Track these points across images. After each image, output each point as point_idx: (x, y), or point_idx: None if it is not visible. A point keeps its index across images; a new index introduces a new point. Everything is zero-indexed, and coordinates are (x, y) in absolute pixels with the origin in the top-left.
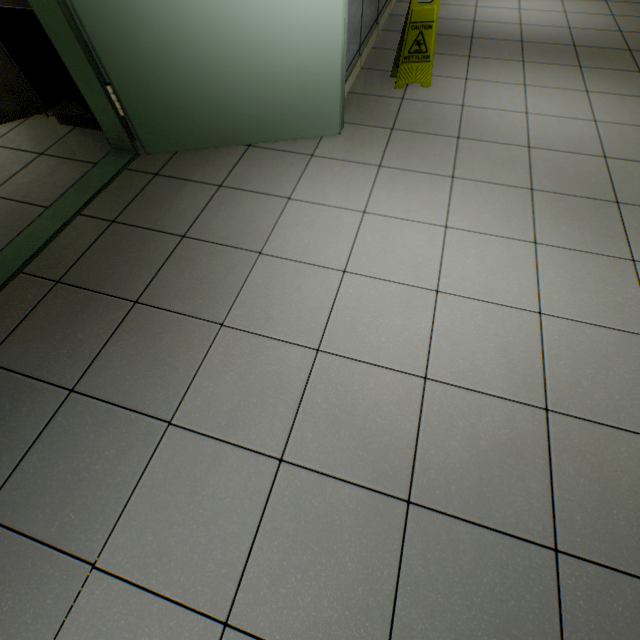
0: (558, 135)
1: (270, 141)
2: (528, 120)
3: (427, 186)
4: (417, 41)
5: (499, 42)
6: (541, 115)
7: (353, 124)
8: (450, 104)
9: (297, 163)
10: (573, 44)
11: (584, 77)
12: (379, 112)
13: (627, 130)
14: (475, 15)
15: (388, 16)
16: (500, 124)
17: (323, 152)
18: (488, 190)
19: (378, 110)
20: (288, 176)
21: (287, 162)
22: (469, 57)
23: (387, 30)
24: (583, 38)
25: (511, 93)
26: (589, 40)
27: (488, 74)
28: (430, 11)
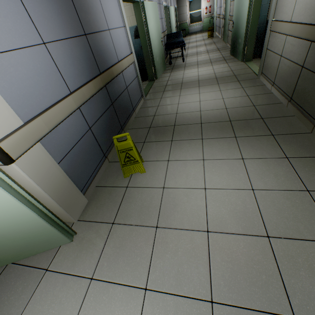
0: (228, 211)
1: (20, 259)
2: (206, 196)
3: (122, 308)
4: (127, 156)
5: (189, 126)
6: (215, 189)
7: (88, 221)
8: (156, 187)
9: (31, 283)
10: (229, 119)
11: (239, 145)
12: (109, 204)
13: (278, 196)
14: (177, 109)
15: (134, 118)
16: (187, 204)
17: (56, 263)
18: (173, 308)
19: (109, 202)
20: (16, 306)
21: (25, 282)
22: (172, 141)
23: (131, 128)
24: (234, 114)
25: (195, 169)
26: (238, 115)
27: (181, 153)
28: (128, 143)
